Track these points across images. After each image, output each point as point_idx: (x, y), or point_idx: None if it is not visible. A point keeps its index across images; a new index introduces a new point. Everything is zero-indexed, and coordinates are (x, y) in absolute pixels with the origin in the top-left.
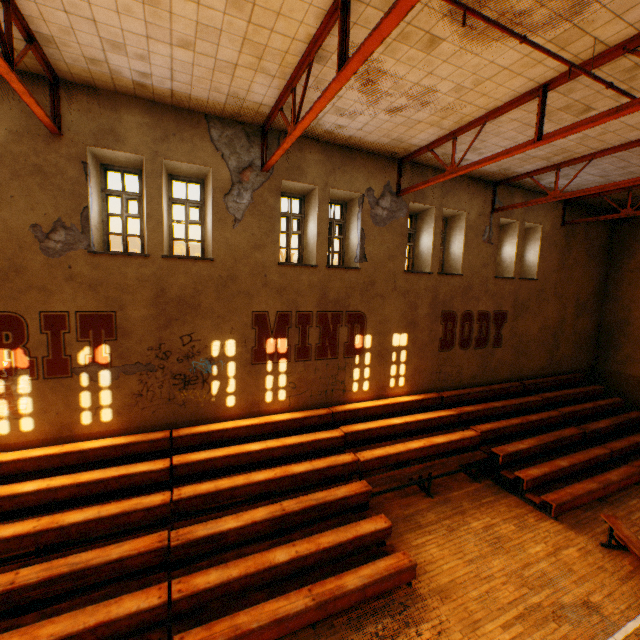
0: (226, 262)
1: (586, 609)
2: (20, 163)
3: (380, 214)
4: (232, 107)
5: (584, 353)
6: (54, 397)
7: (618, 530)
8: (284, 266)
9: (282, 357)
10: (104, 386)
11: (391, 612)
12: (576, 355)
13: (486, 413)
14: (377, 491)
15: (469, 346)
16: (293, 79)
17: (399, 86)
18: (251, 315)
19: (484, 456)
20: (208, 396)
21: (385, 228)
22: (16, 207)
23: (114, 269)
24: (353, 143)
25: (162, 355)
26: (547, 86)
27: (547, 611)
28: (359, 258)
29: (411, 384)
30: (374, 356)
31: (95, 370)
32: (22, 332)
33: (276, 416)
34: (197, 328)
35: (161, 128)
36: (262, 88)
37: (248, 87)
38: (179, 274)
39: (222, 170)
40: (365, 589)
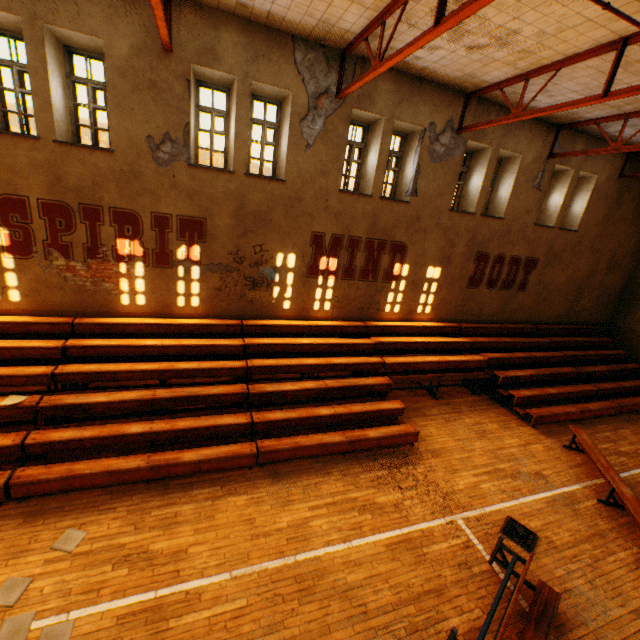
0: (295, 185)
1: (536, 476)
2: (139, 78)
3: (438, 150)
4: (319, 31)
5: (604, 308)
6: (159, 282)
7: (579, 436)
8: (343, 193)
9: (331, 274)
10: (194, 279)
11: (397, 456)
12: (596, 309)
13: (496, 346)
14: (395, 387)
15: (495, 287)
16: (385, 12)
17: (484, 27)
18: (310, 235)
19: (486, 377)
20: (270, 298)
21: (440, 165)
22: (135, 119)
23: (207, 182)
24: (425, 74)
25: (238, 260)
26: (628, 40)
27: (508, 473)
28: (410, 192)
29: (436, 313)
30: (408, 284)
31: (189, 265)
32: (138, 227)
33: (321, 322)
34: (267, 241)
35: (253, 49)
36: (353, 17)
37: (340, 15)
38: (256, 191)
39: (301, 95)
40: (381, 440)
